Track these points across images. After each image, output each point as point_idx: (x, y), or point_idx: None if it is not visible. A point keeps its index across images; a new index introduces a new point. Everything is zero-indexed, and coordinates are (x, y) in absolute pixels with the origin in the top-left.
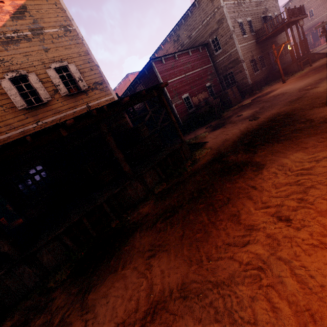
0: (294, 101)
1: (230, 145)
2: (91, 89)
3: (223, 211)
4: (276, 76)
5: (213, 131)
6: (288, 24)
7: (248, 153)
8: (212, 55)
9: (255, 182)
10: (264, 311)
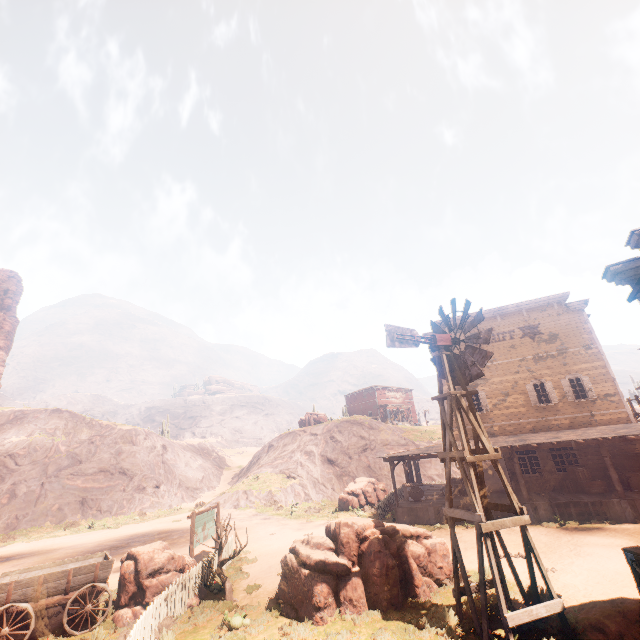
0: None
1: None
2: (600, 399)
3: None
4: None
5: None
6: None
7: None
8: None
9: None
10: None
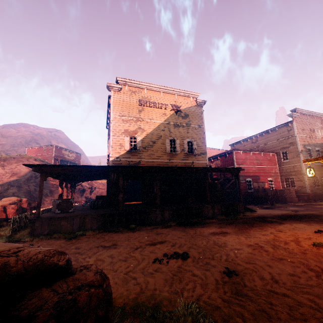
0: None
1: (271, 216)
2: (198, 155)
3: (256, 227)
4: None
5: (263, 209)
6: None
7: (279, 220)
8: (279, 161)
9: (275, 225)
10: (261, 236)
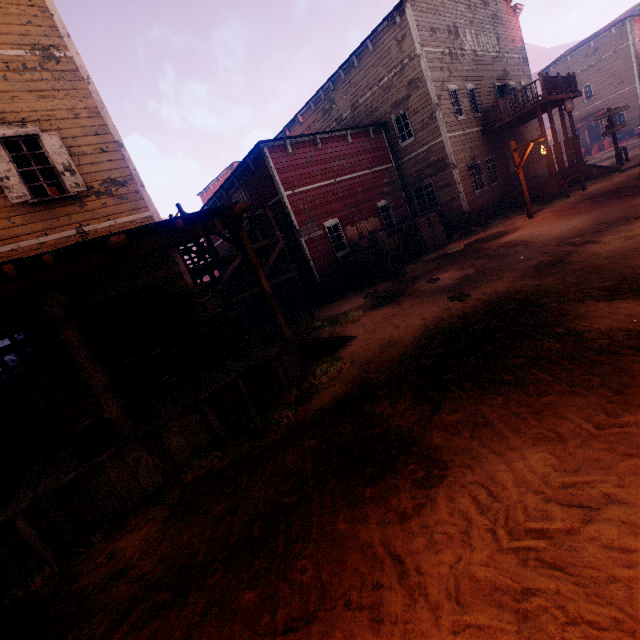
0: (545, 269)
1: (393, 362)
2: (96, 194)
3: None
4: (518, 201)
5: (376, 308)
6: (544, 106)
7: (420, 405)
8: (395, 146)
9: (408, 538)
10: None
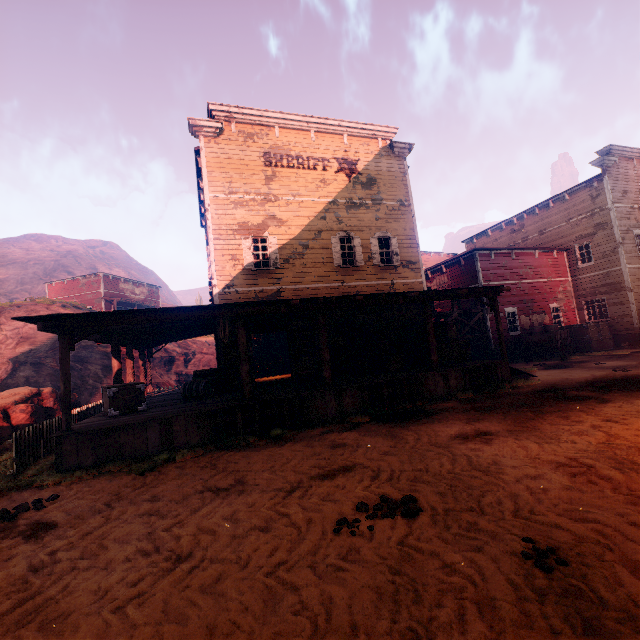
0: None
1: (573, 384)
2: (402, 266)
3: (551, 414)
4: None
5: (548, 369)
6: None
7: (595, 392)
8: (573, 266)
9: (594, 406)
10: (575, 438)
